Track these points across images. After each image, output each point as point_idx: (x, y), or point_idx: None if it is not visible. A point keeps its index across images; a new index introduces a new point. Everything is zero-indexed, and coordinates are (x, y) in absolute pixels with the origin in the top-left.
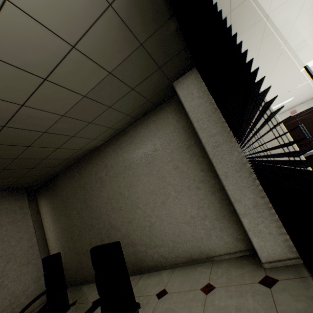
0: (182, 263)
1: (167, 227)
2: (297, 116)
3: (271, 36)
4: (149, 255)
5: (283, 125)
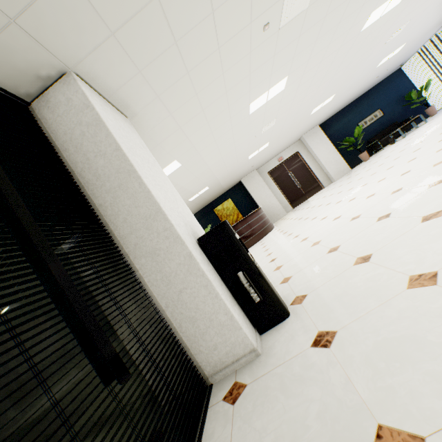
0: (81, 436)
1: (49, 382)
2: (285, 163)
3: (154, 67)
4: (27, 441)
5: (273, 175)
